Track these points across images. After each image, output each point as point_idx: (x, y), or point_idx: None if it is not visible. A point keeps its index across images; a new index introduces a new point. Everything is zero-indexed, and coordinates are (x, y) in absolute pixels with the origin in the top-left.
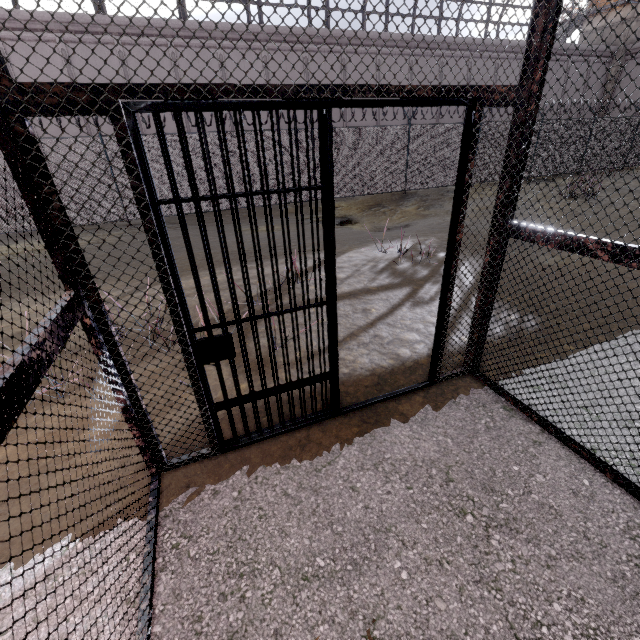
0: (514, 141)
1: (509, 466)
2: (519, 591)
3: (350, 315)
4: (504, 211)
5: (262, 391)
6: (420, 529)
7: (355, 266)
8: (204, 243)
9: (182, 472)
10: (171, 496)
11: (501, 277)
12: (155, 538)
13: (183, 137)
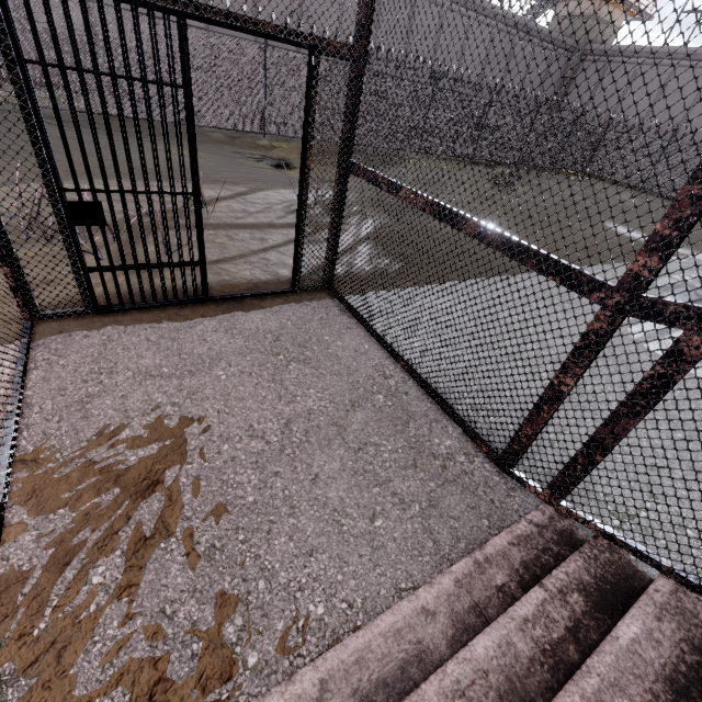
0: (350, 92)
1: (323, 337)
2: (293, 385)
3: (247, 241)
4: (346, 150)
5: (134, 265)
6: (244, 360)
7: (269, 203)
8: (72, 110)
9: (56, 324)
10: (44, 336)
11: (344, 205)
12: (28, 352)
13: (47, 7)
